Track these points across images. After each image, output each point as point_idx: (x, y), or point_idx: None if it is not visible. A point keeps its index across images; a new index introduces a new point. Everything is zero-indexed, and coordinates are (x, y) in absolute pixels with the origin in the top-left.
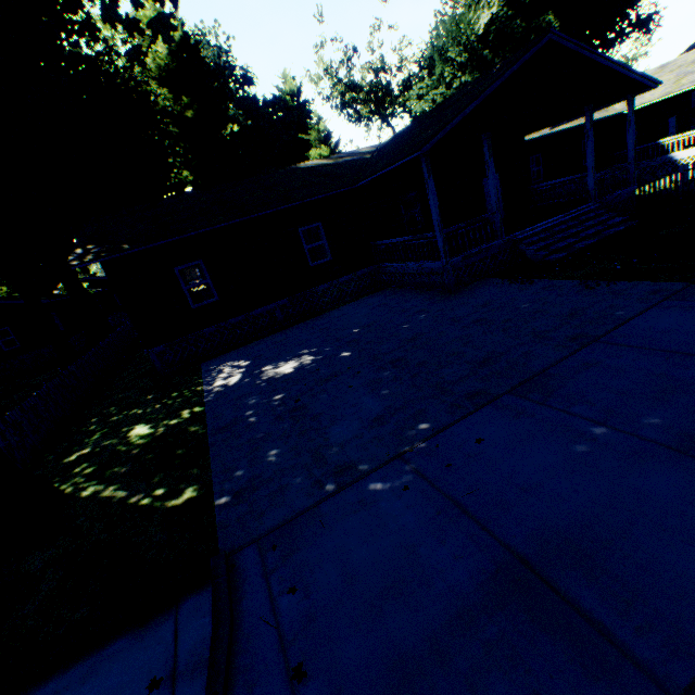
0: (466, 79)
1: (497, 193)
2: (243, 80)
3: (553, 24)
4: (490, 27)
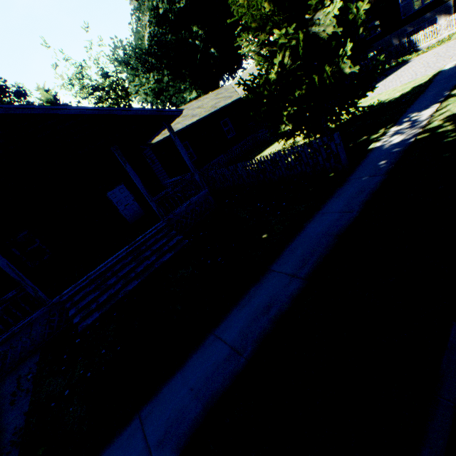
0: (158, 77)
1: (13, 270)
2: (17, 94)
3: (199, 33)
4: (154, 41)
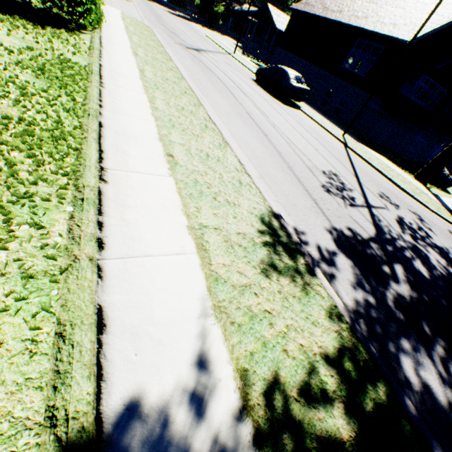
0: None
1: None
2: None
3: None
4: None
